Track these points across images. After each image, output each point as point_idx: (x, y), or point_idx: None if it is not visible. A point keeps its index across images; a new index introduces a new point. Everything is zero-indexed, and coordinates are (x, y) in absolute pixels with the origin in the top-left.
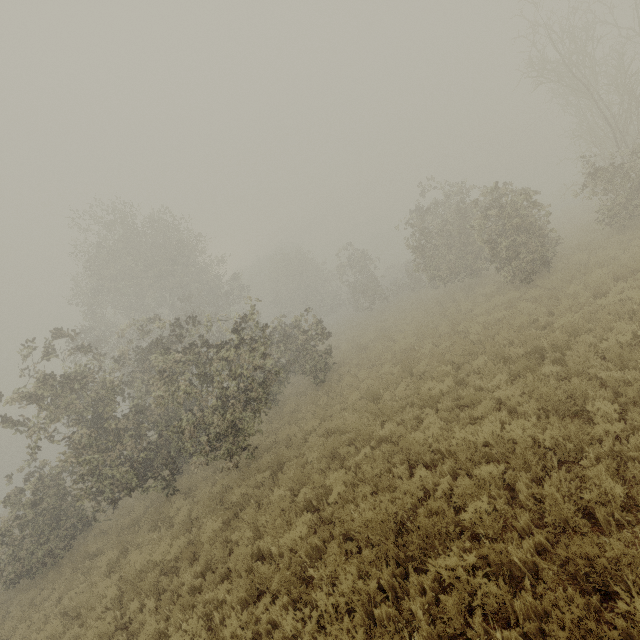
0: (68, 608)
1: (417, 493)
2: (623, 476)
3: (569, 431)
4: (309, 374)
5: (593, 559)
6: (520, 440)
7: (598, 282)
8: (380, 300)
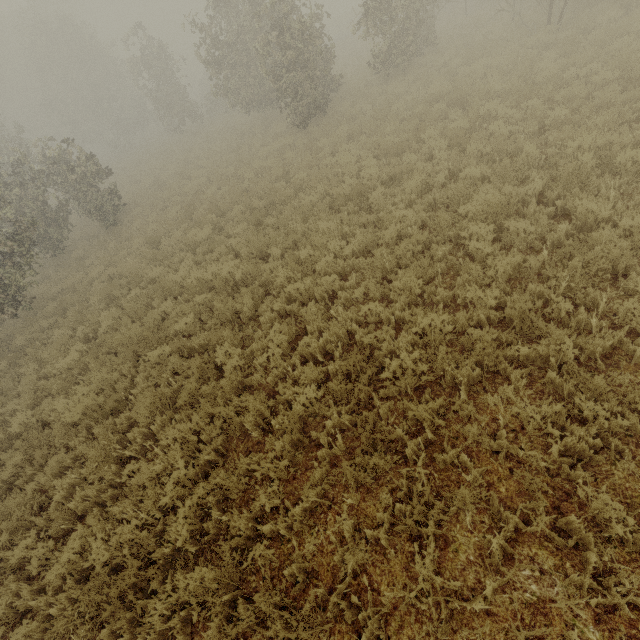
0: None
1: (158, 318)
2: (269, 292)
3: (251, 268)
4: (96, 217)
5: (224, 337)
6: (219, 277)
7: (336, 140)
8: (191, 119)
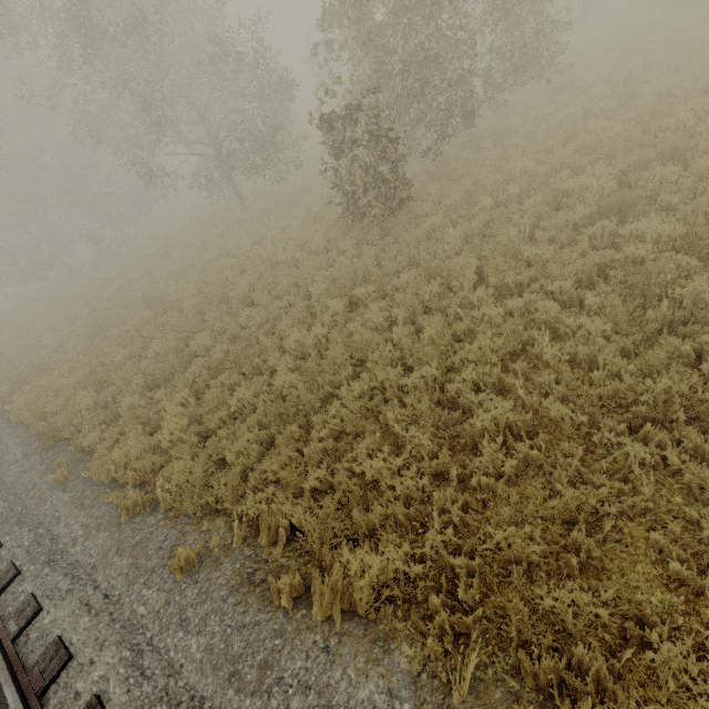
0: (549, 145)
1: None
2: None
3: None
4: None
5: None
6: None
7: None
8: None
